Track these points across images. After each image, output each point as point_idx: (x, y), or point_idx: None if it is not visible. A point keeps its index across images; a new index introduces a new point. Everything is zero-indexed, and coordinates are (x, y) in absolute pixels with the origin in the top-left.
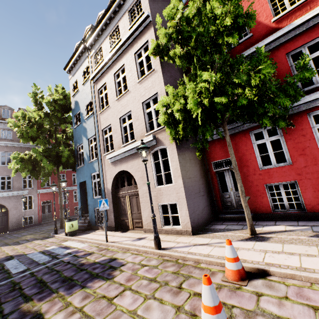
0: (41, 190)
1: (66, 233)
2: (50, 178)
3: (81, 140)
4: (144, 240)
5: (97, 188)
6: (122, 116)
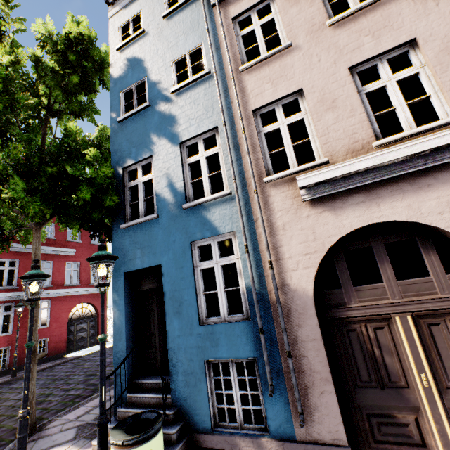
0: None
1: None
2: None
3: (146, 148)
4: None
5: (223, 287)
6: (360, 64)
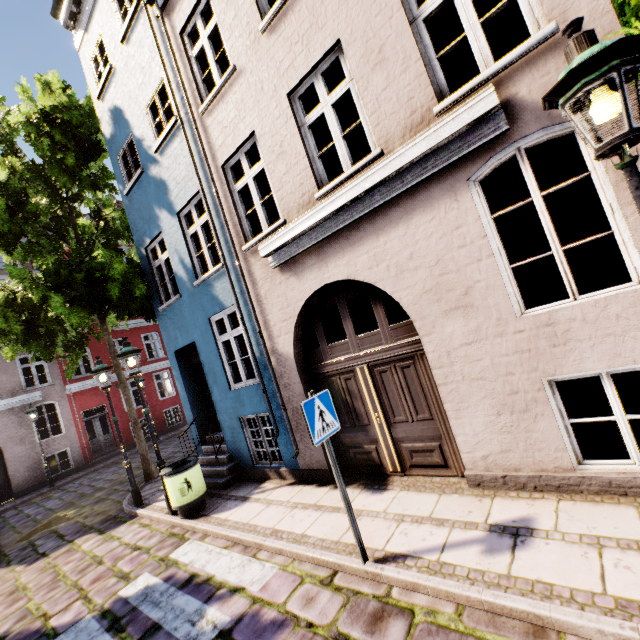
0: (73, 385)
1: (173, 509)
2: (89, 354)
3: (154, 223)
4: (551, 546)
5: (239, 357)
6: (299, 86)
